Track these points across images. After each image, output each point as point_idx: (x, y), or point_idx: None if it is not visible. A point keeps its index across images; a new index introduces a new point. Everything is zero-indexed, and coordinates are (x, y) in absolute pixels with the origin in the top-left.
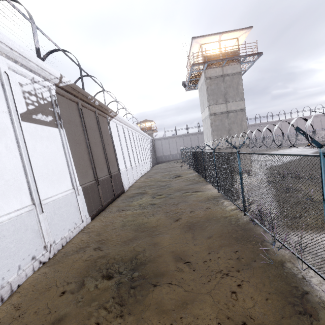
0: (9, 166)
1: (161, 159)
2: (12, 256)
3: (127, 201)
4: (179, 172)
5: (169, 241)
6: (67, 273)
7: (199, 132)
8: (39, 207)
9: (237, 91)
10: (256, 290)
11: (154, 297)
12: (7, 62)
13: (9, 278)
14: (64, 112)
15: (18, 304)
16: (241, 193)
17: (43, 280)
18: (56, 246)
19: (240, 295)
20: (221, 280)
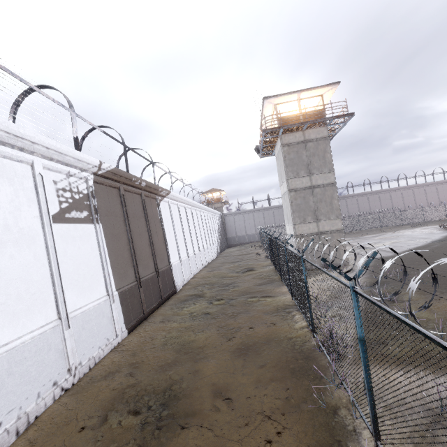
0: (37, 277)
1: (234, 241)
2: (32, 382)
3: (176, 308)
4: (252, 263)
5: (213, 370)
6: (90, 405)
7: None
8: (65, 321)
9: (324, 160)
10: (295, 441)
11: (179, 441)
12: (42, 162)
13: (27, 408)
14: (102, 203)
15: (33, 440)
16: (308, 308)
17: (64, 411)
18: (82, 368)
19: (276, 445)
20: (260, 425)
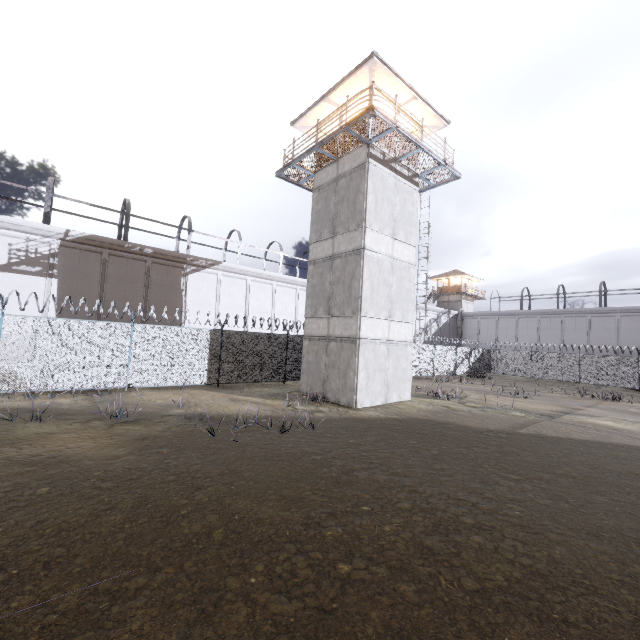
0: None
1: None
2: None
3: None
4: None
5: None
6: None
7: (596, 308)
8: None
9: (354, 207)
10: None
11: None
12: None
13: None
14: (68, 263)
15: None
16: None
17: None
18: None
19: None
20: None
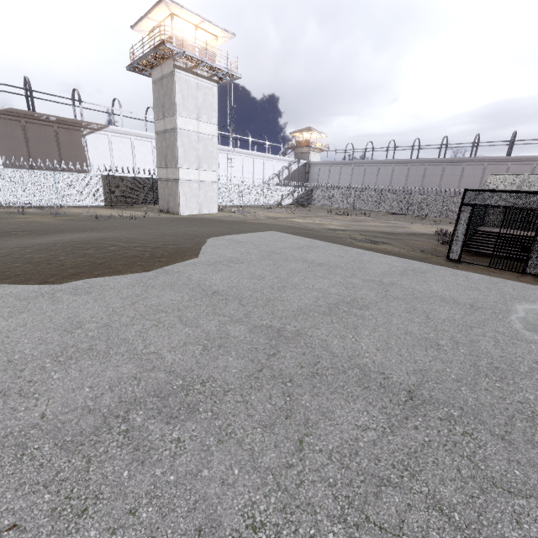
0: None
1: None
2: None
3: None
4: None
5: None
6: None
7: (383, 160)
8: None
9: (171, 101)
10: None
11: None
12: None
13: None
14: None
15: None
16: None
17: None
18: None
19: None
20: None
